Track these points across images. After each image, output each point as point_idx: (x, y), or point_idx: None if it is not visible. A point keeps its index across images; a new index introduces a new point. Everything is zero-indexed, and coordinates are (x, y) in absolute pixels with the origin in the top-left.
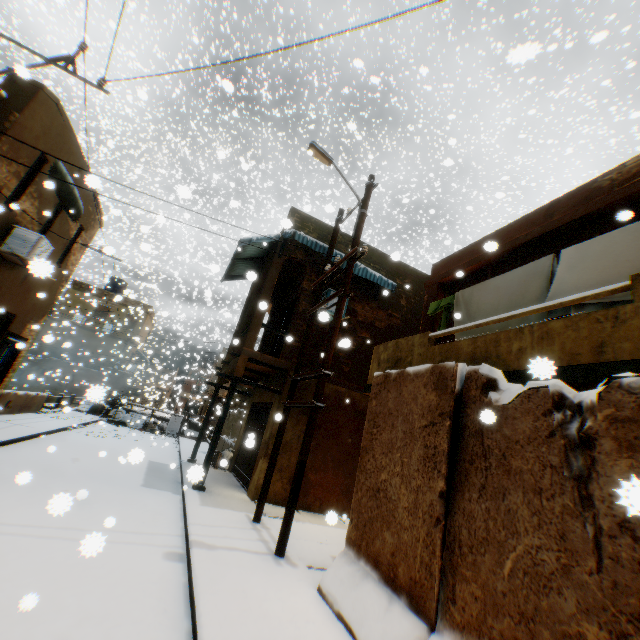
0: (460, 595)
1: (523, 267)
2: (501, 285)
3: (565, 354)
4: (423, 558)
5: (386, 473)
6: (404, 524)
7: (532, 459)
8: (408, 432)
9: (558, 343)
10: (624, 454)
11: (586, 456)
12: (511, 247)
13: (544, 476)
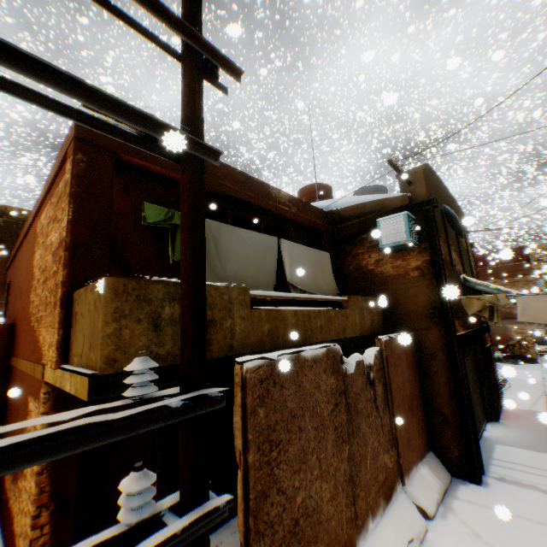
0: (359, 508)
1: (263, 236)
2: (249, 242)
3: (337, 332)
4: (348, 517)
5: (303, 490)
6: (331, 514)
7: (364, 400)
8: (321, 425)
9: (334, 325)
10: (380, 384)
11: (373, 389)
12: (227, 193)
13: (368, 406)
